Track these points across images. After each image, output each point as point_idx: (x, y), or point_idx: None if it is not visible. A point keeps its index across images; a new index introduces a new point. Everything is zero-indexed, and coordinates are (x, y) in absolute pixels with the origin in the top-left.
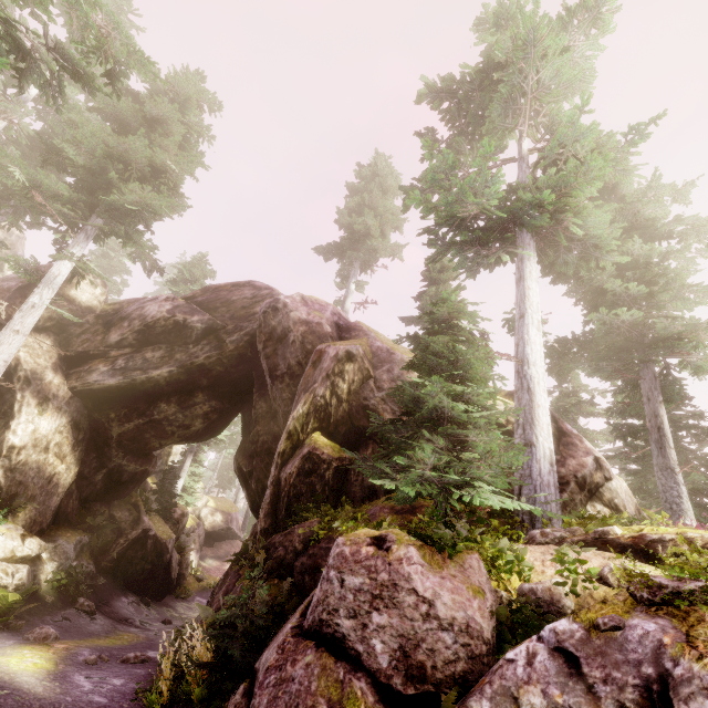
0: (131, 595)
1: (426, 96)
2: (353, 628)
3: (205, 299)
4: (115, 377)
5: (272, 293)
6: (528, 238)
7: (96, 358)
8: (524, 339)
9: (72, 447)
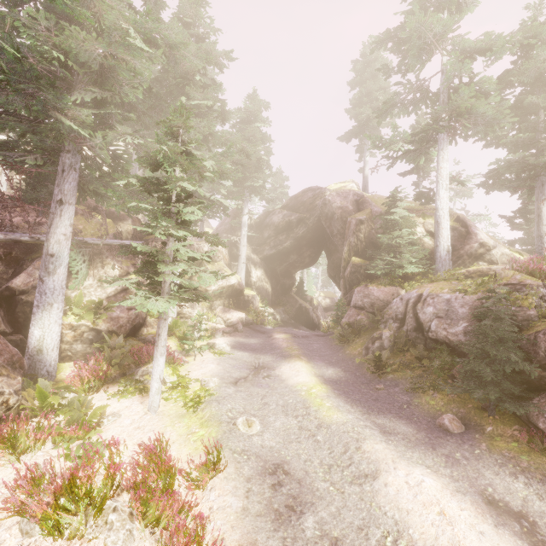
0: (303, 327)
1: (376, 47)
2: (361, 303)
3: (292, 204)
4: (272, 250)
5: (321, 191)
6: (442, 135)
7: (263, 245)
8: (436, 198)
9: (267, 279)
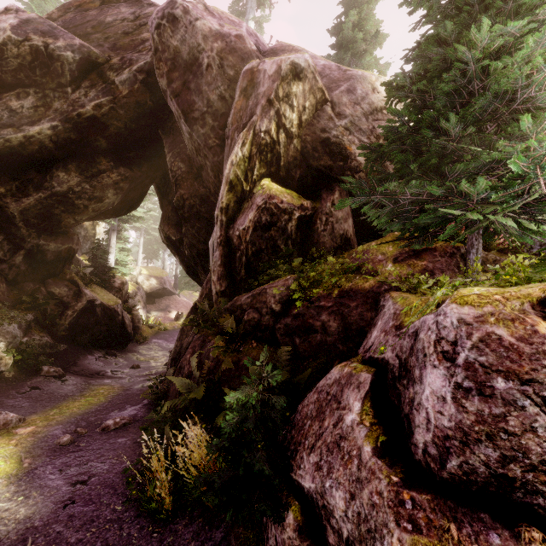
0: (96, 352)
1: None
2: None
3: (67, 22)
4: None
5: None
6: None
7: None
8: None
9: None
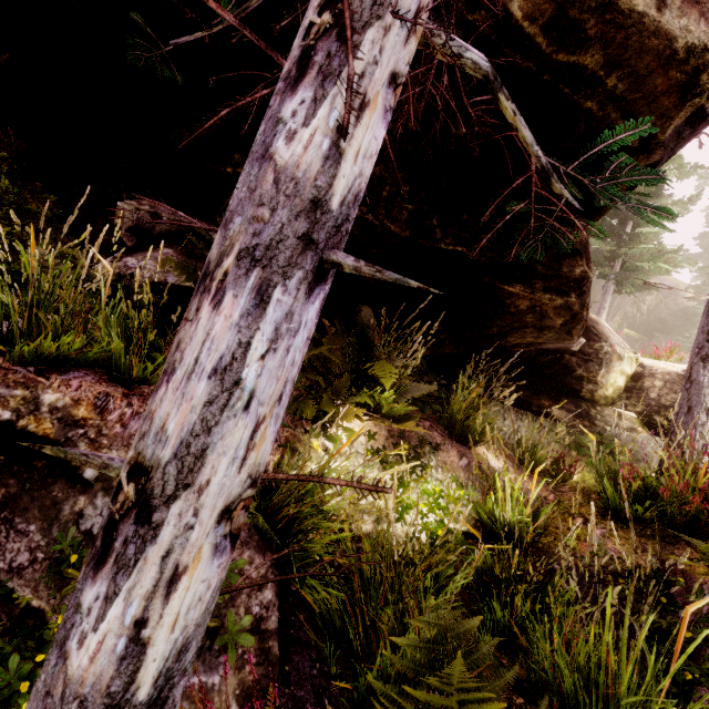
0: None
1: None
2: None
3: None
4: None
5: None
6: None
7: None
8: None
9: None
